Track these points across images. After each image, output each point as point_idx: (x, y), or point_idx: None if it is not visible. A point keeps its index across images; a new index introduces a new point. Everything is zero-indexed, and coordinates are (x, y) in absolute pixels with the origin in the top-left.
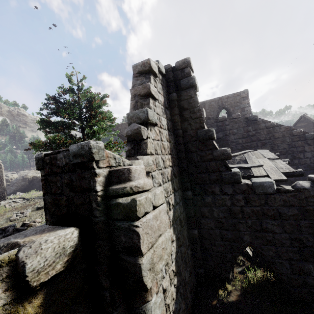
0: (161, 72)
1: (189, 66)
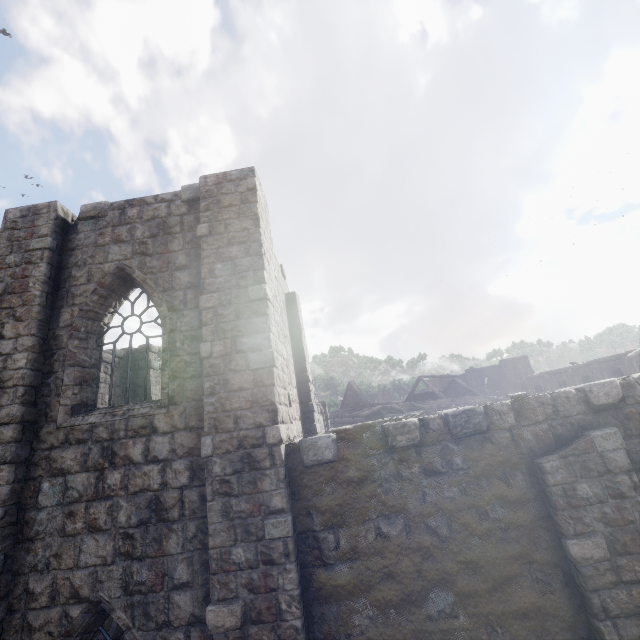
0: (117, 357)
1: (149, 351)
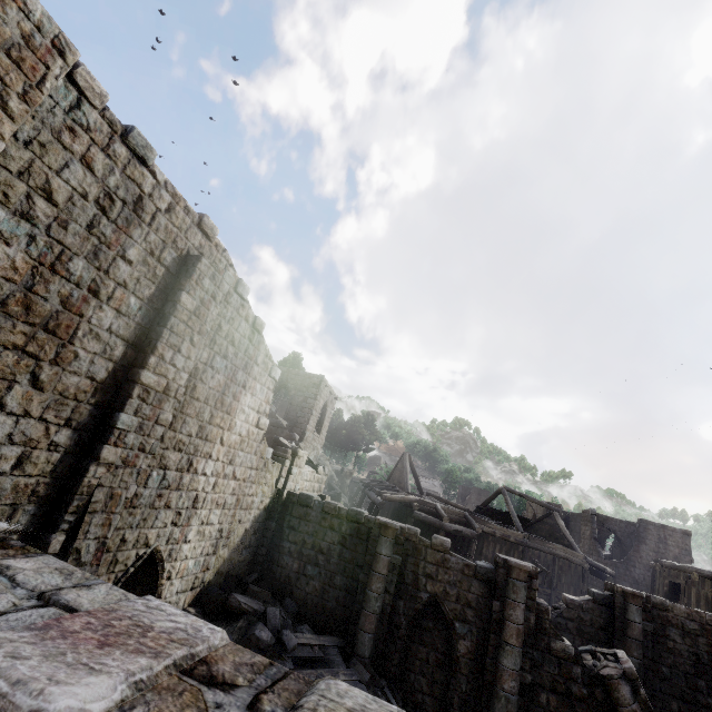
0: None
1: None
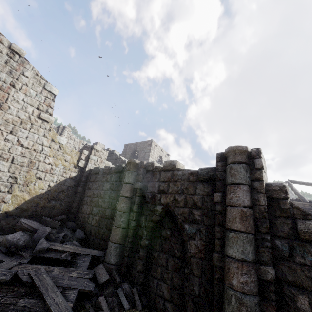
0: None
1: None
